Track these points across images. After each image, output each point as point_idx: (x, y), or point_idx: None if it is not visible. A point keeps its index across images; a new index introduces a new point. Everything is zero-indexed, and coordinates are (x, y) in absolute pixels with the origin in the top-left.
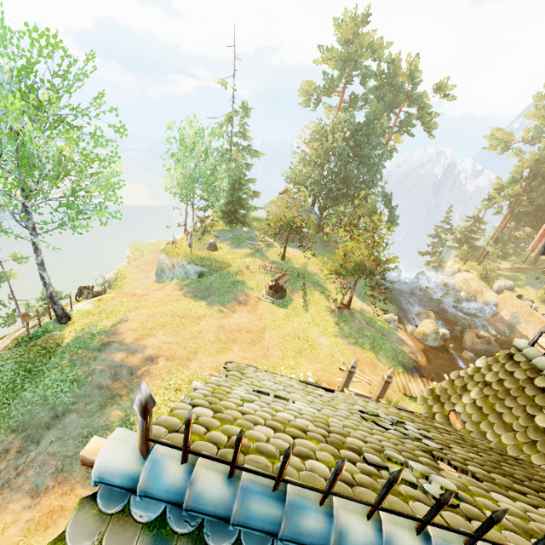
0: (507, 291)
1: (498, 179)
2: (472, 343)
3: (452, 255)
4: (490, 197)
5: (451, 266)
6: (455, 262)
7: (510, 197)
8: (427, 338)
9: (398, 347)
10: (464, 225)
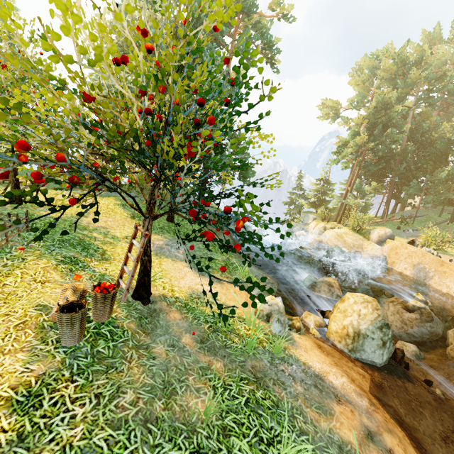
0: (390, 240)
1: (339, 137)
2: (402, 323)
3: (310, 218)
4: (338, 150)
5: (315, 226)
6: (317, 222)
7: (357, 147)
8: (364, 345)
9: (321, 426)
10: (316, 187)
